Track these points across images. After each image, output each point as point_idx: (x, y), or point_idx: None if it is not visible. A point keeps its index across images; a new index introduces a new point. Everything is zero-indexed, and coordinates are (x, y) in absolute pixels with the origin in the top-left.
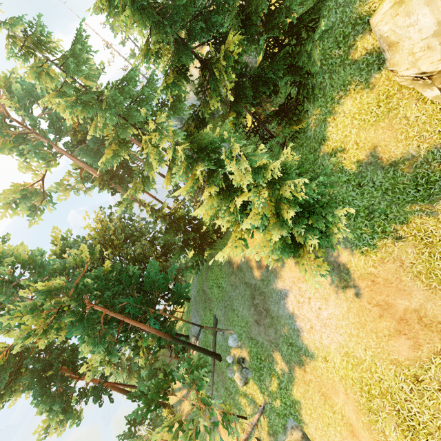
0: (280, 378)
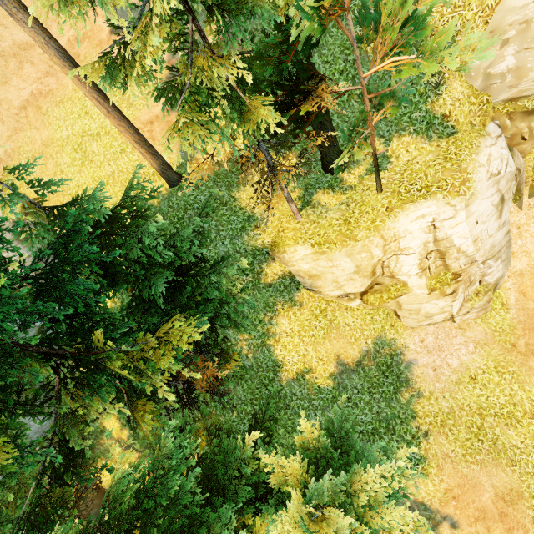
0: None
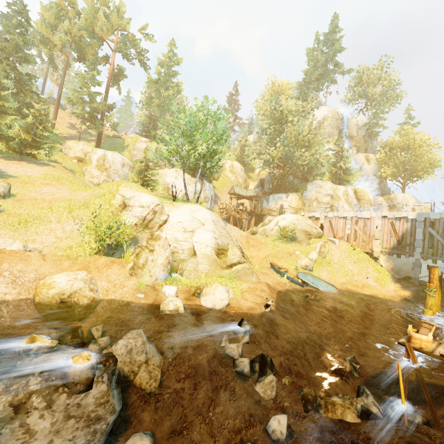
0: None
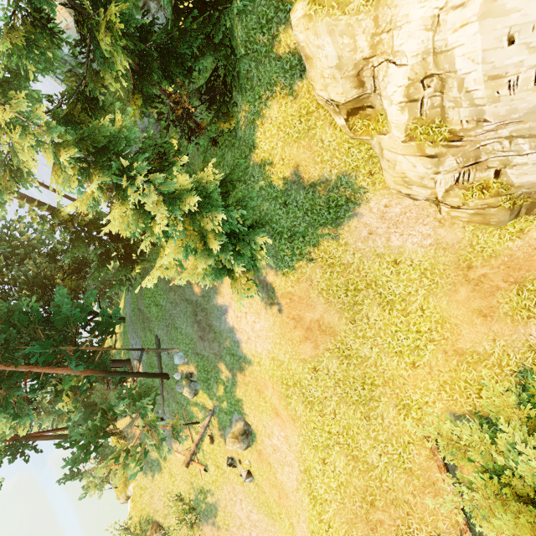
0: (225, 384)
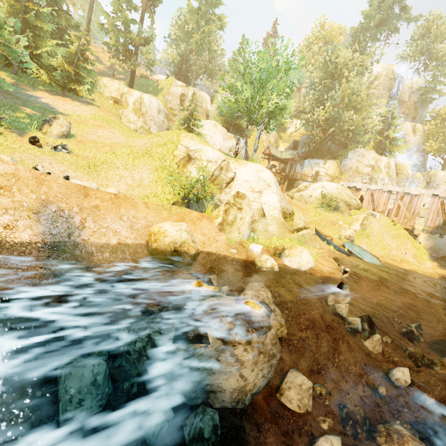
0: (30, 114)
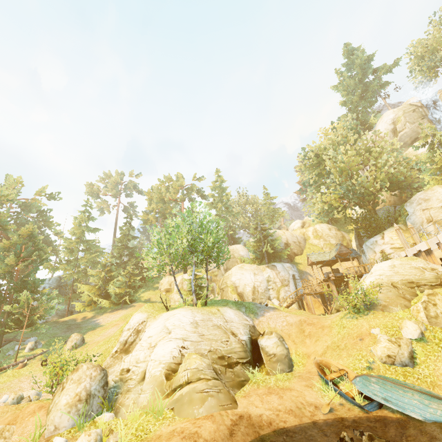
0: None
